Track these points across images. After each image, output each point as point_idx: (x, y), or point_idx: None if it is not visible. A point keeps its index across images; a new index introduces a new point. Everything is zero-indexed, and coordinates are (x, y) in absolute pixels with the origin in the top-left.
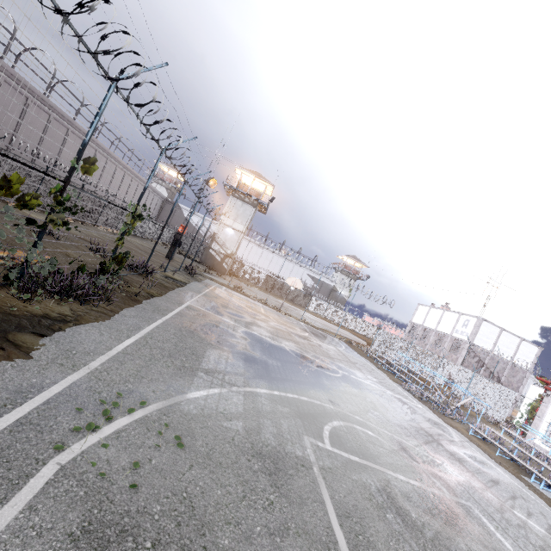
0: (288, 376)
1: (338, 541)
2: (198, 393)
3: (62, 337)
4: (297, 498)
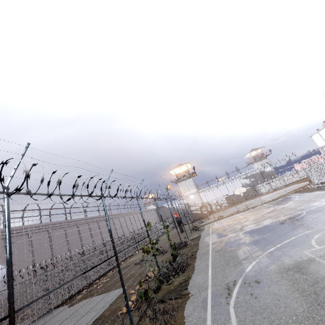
0: (278, 235)
1: None
2: (249, 268)
3: (192, 284)
4: (315, 272)
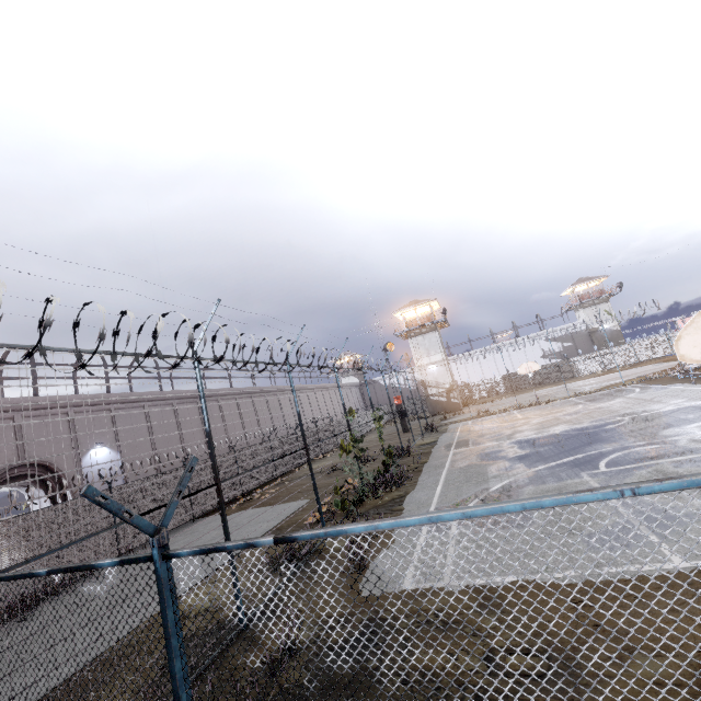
0: (562, 450)
1: None
2: (496, 487)
3: (410, 501)
4: None
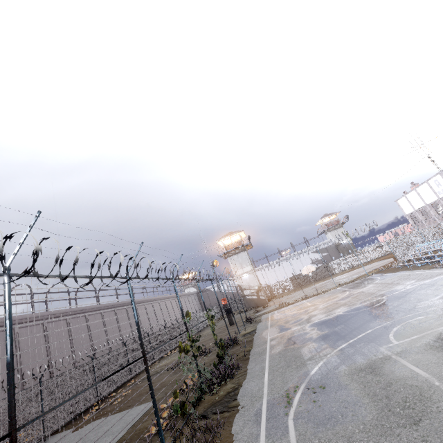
0: (352, 328)
1: (418, 372)
2: (314, 370)
3: (244, 393)
4: (389, 372)
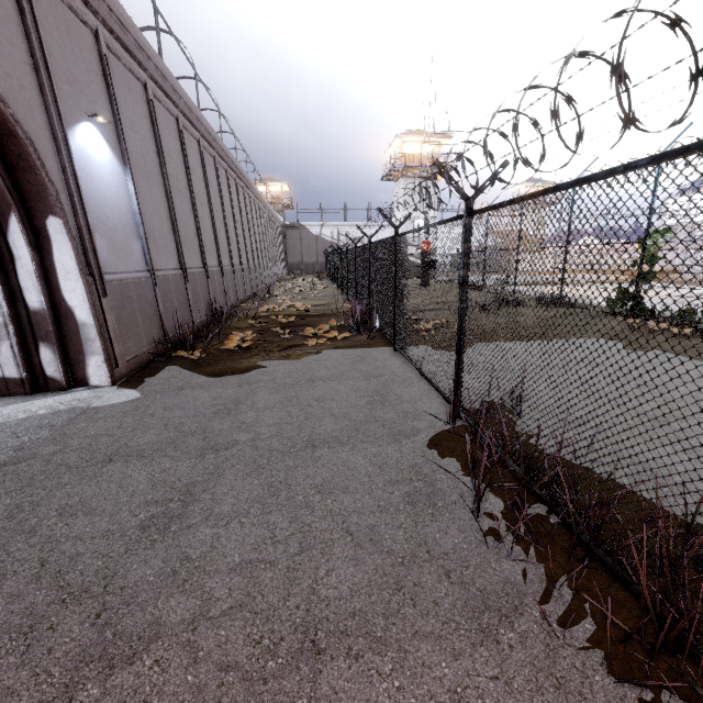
0: None
1: None
2: None
3: None
4: None
